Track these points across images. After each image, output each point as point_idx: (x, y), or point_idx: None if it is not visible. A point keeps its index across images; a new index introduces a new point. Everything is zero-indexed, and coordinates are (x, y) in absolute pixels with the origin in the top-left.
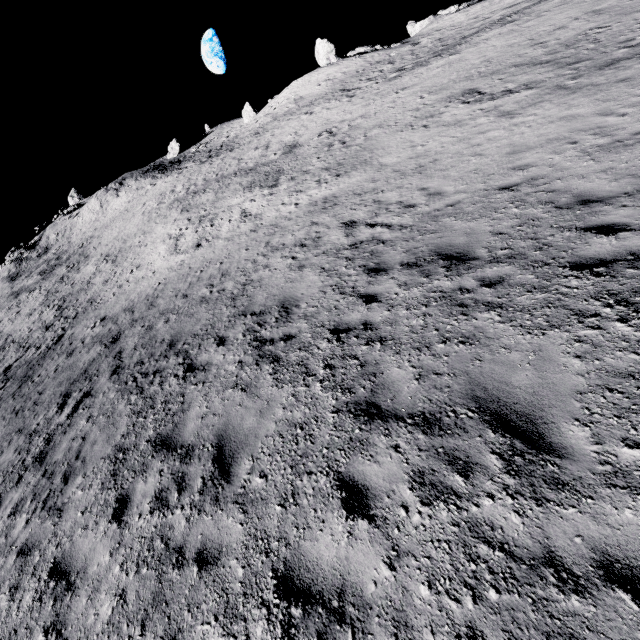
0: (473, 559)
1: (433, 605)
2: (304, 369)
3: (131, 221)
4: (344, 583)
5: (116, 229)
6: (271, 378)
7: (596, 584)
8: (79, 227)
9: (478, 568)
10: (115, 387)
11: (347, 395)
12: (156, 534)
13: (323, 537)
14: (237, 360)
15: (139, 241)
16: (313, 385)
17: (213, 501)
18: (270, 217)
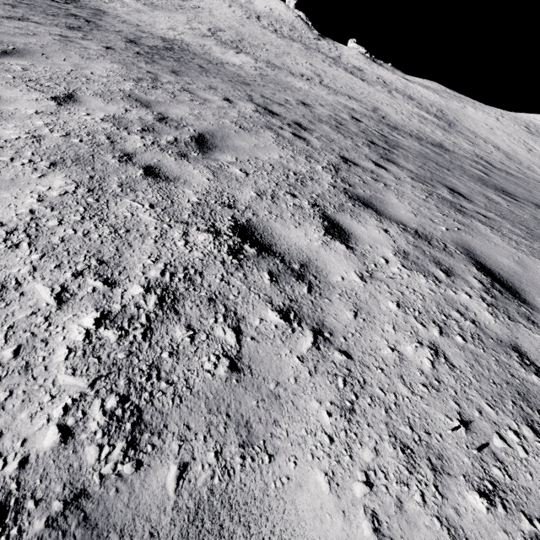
0: None
1: None
2: None
3: None
4: None
5: None
6: None
7: None
8: None
9: None
10: None
11: None
12: None
13: None
14: None
15: None
16: None
17: None
18: None
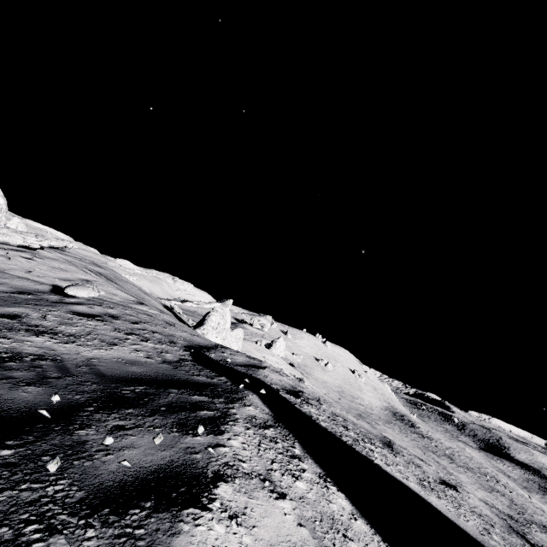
0: None
1: None
2: None
3: None
4: None
5: None
6: None
7: None
8: None
9: None
10: None
11: None
12: None
13: None
14: None
15: None
16: None
17: None
18: None
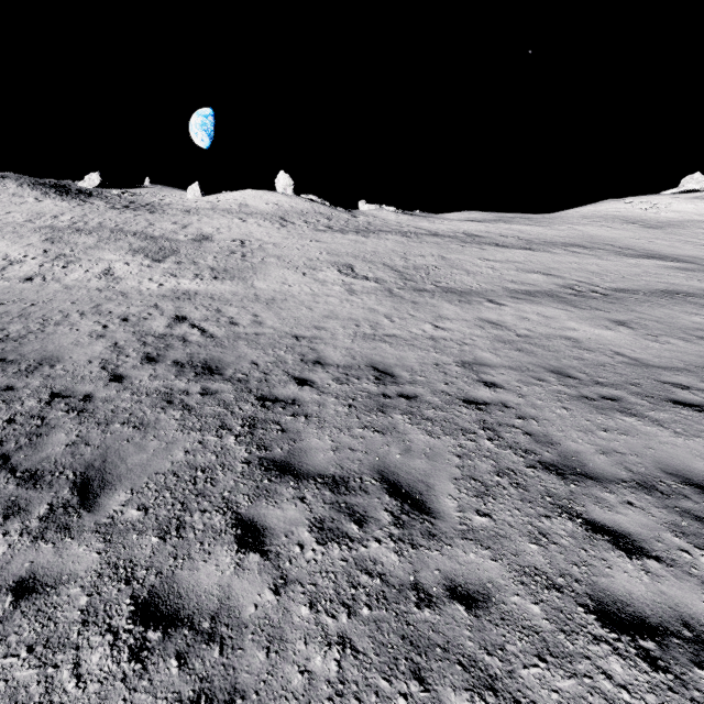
0: None
1: None
2: None
3: None
4: None
5: None
6: None
7: (1, 592)
8: None
9: None
10: None
11: None
12: None
13: None
14: None
15: None
16: None
17: None
18: (128, 285)
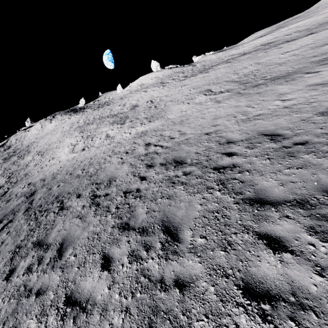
0: (137, 282)
1: (118, 301)
2: (107, 209)
3: (55, 135)
4: (90, 296)
5: (47, 139)
6: (93, 213)
7: (171, 287)
8: (28, 137)
9: (138, 286)
10: (25, 217)
11: (119, 220)
12: (22, 284)
13: (89, 279)
14: (82, 205)
15: (56, 145)
16: (108, 216)
17: (51, 268)
18: (118, 138)
